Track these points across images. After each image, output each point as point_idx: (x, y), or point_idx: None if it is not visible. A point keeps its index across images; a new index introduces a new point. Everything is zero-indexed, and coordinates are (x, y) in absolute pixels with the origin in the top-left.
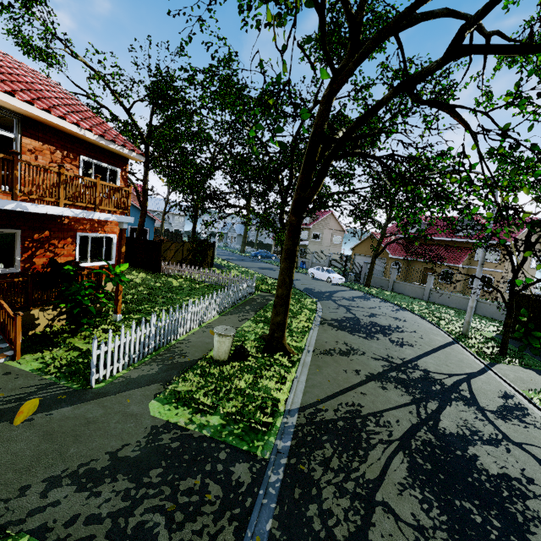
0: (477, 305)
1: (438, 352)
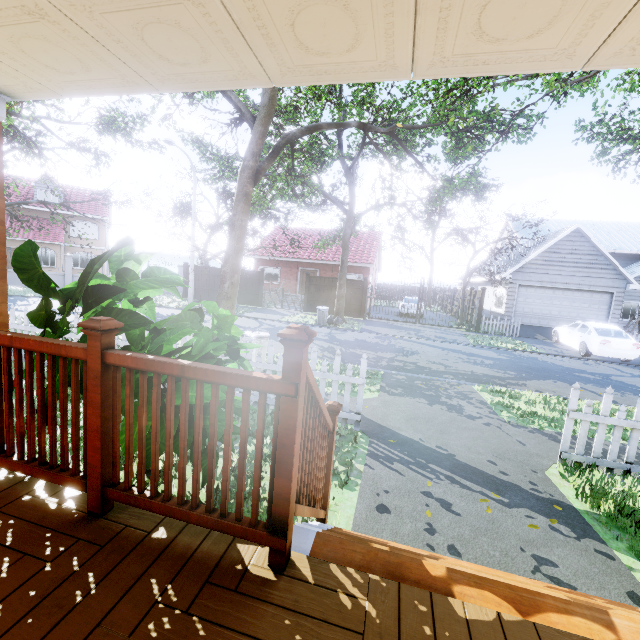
0: None
1: None
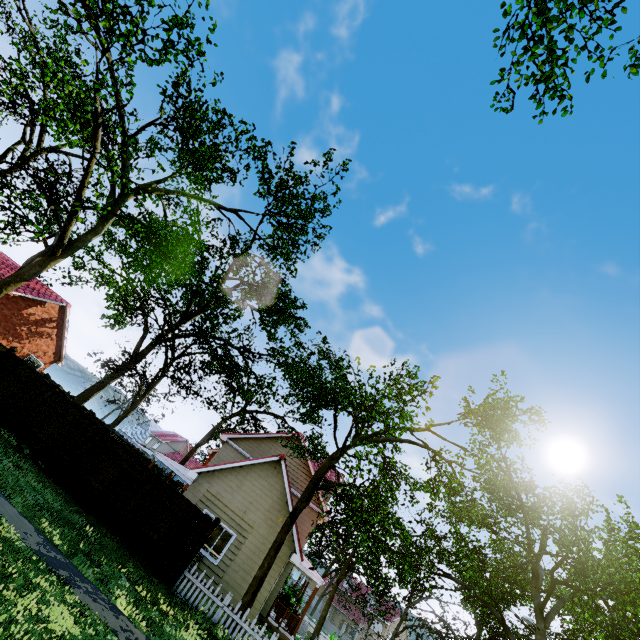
0: None
1: None
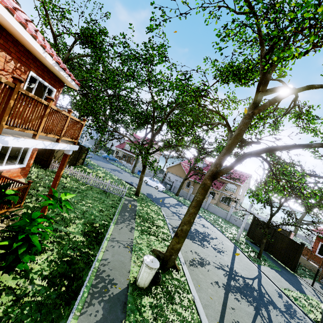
0: (230, 217)
1: (236, 257)
